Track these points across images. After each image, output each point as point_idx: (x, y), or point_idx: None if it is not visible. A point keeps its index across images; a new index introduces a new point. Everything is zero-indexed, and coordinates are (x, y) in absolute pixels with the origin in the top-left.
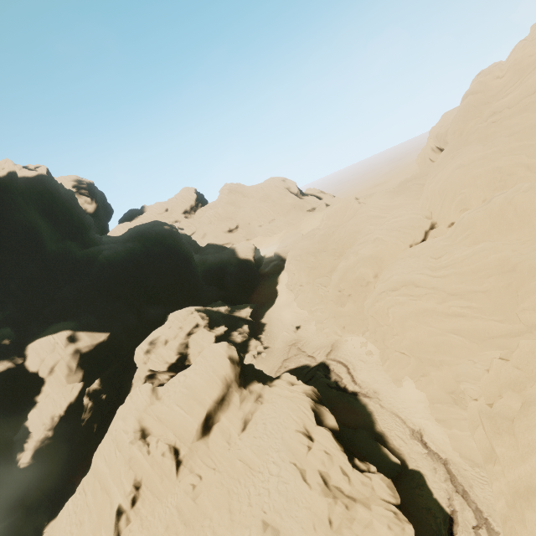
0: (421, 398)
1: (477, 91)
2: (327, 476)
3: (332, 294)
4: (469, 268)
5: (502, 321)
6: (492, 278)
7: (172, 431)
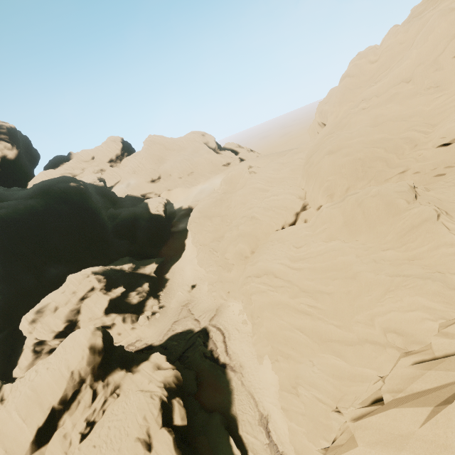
0: (274, 381)
1: (353, 74)
2: None
3: (221, 260)
4: (320, 265)
5: (340, 327)
6: (337, 281)
7: (3, 446)
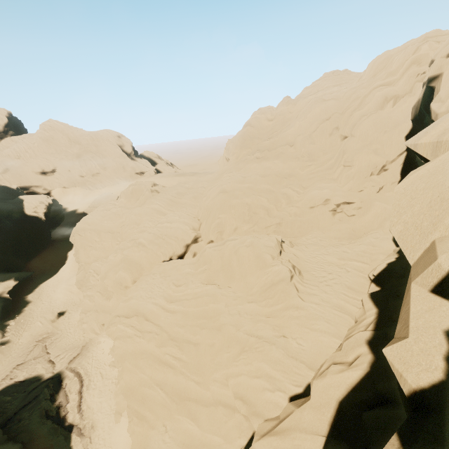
0: (127, 447)
1: (254, 125)
2: None
3: (100, 285)
4: (193, 310)
5: (200, 383)
6: (204, 331)
7: None
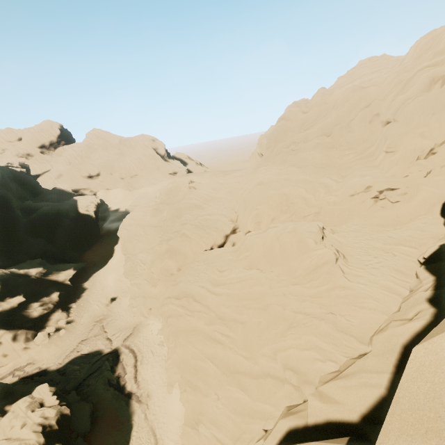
0: (180, 414)
1: (288, 118)
2: None
3: (147, 274)
4: (238, 293)
5: (248, 358)
6: (250, 311)
7: None
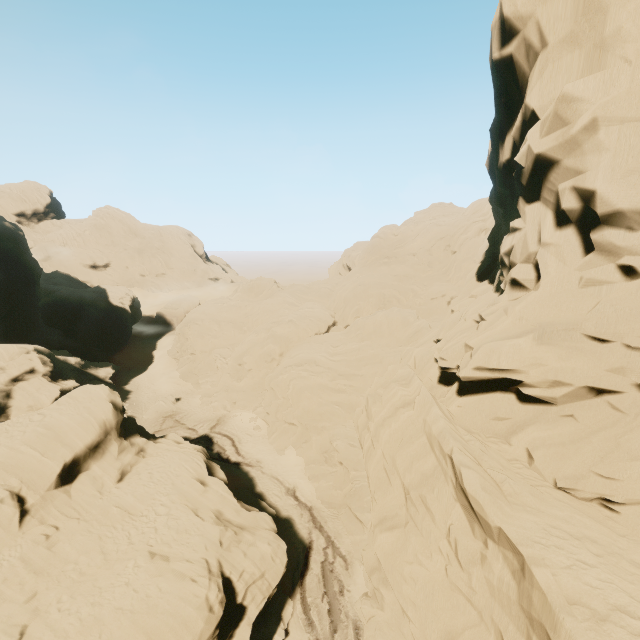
0: (300, 462)
1: (381, 237)
2: (218, 513)
3: (232, 366)
4: (355, 357)
5: None
6: (368, 366)
7: (16, 476)
